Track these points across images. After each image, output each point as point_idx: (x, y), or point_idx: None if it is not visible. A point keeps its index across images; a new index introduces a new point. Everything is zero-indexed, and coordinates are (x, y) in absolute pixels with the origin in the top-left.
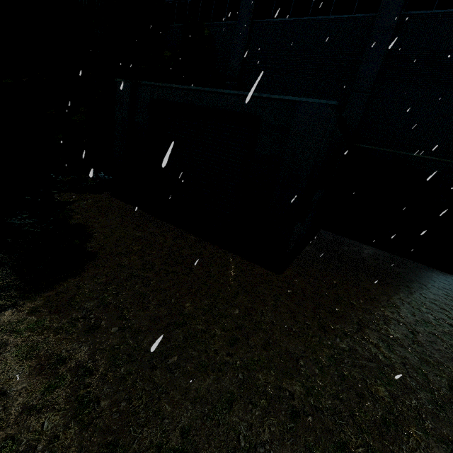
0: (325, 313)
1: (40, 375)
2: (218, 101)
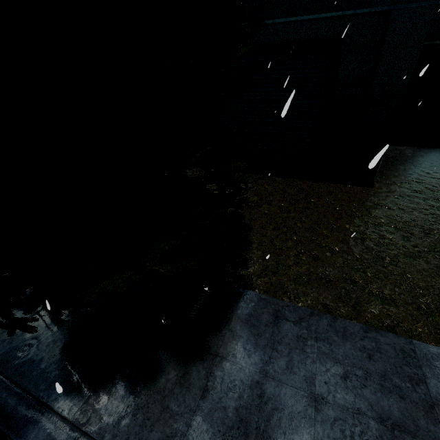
0: (436, 205)
1: (330, 290)
2: (288, 32)
